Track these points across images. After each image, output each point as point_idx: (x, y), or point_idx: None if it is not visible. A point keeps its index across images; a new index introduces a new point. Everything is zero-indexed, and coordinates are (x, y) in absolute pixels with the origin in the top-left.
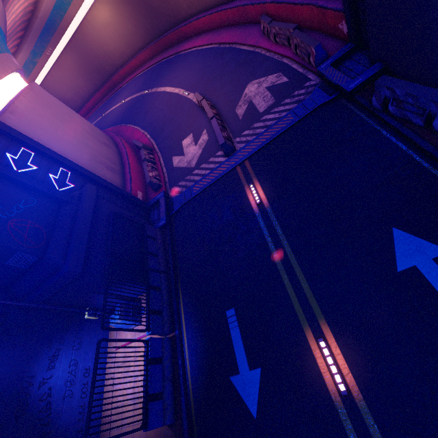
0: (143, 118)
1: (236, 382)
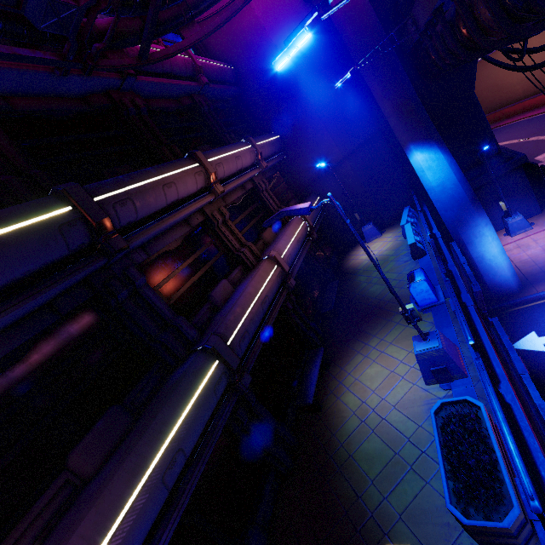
0: None
1: None
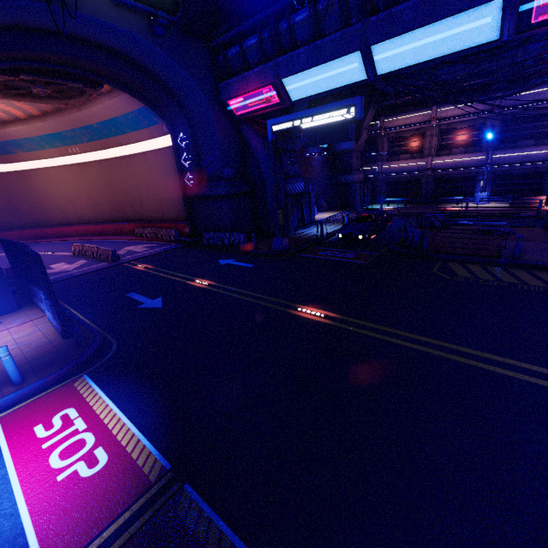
0: None
1: (143, 306)
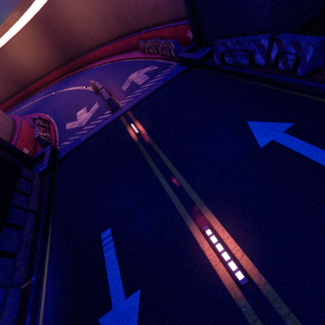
0: (47, 107)
1: (106, 324)
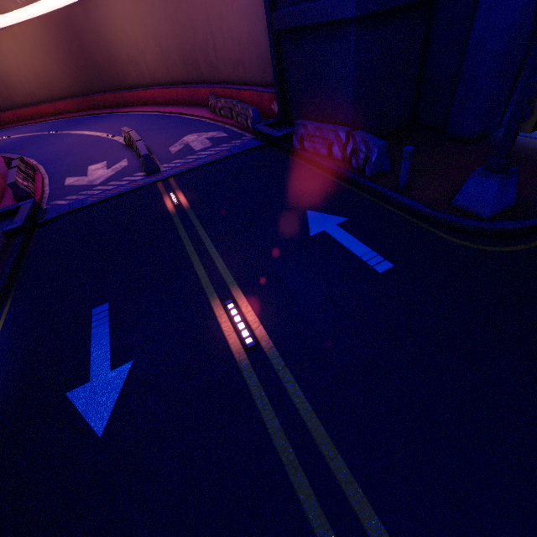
0: (34, 149)
1: (77, 396)
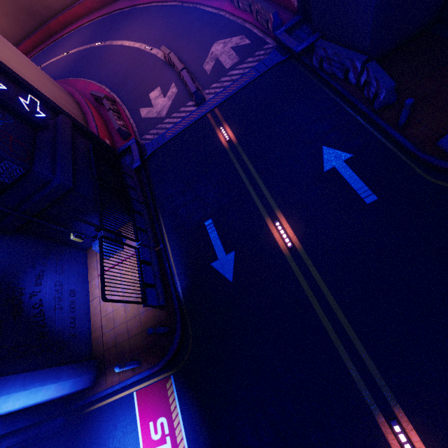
0: (98, 72)
1: (216, 265)
